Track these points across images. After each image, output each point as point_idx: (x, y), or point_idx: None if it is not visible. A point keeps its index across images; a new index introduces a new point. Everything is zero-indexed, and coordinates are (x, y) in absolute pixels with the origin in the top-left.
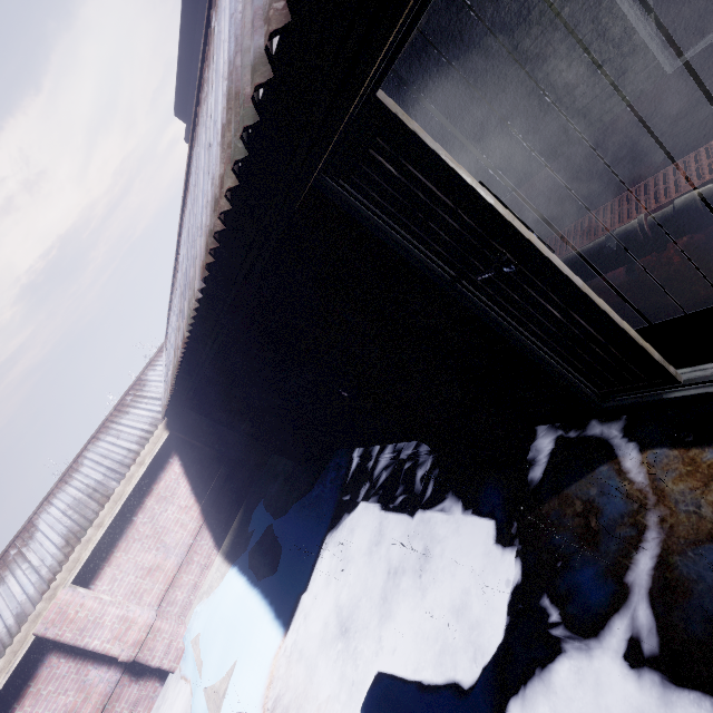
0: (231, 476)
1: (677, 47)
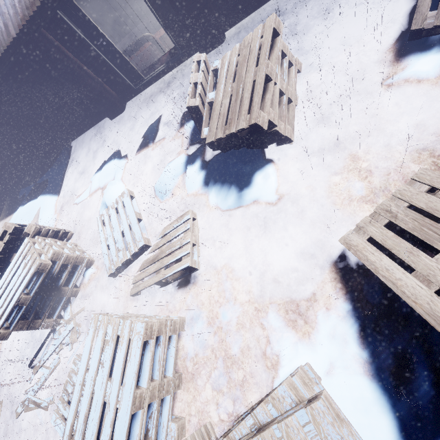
0: None
1: None
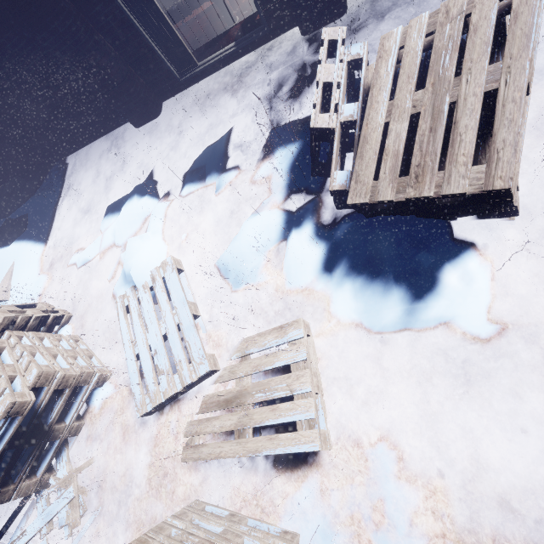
0: None
1: None
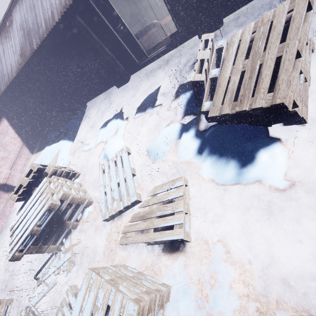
0: (32, 129)
1: (162, 0)
